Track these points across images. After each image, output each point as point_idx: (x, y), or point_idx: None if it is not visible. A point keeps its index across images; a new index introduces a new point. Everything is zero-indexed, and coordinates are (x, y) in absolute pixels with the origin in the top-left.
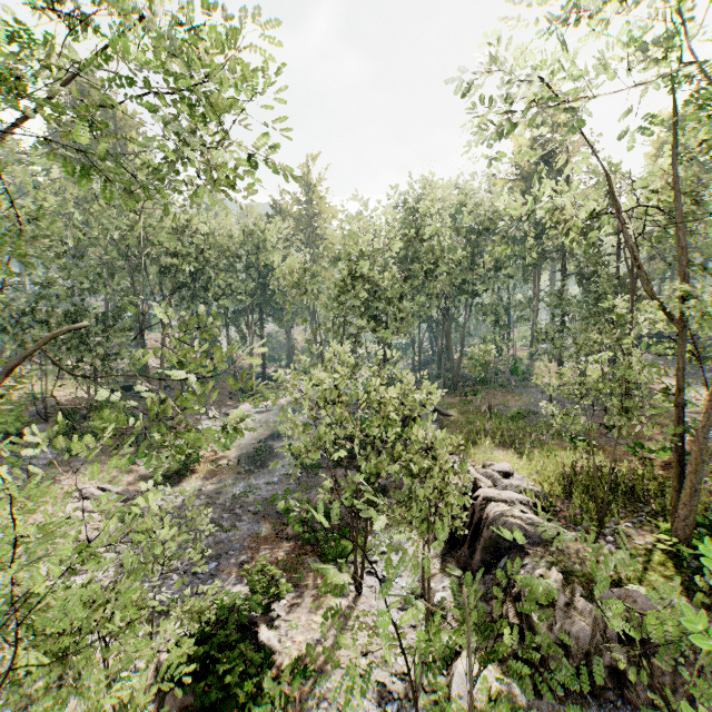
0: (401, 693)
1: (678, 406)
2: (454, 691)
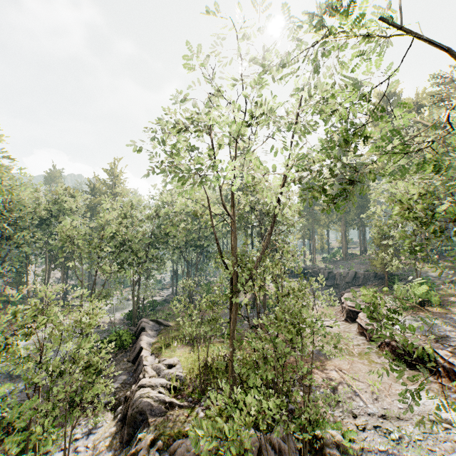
0: None
1: (230, 318)
2: None
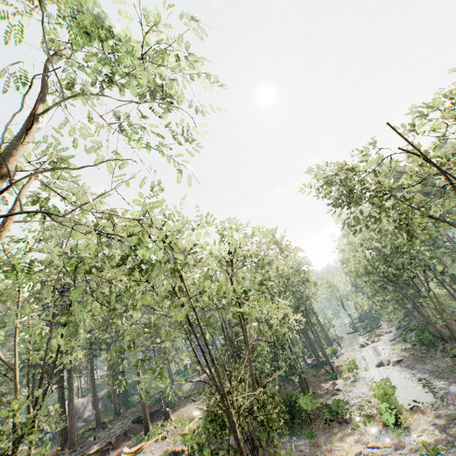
0: None
1: None
2: None
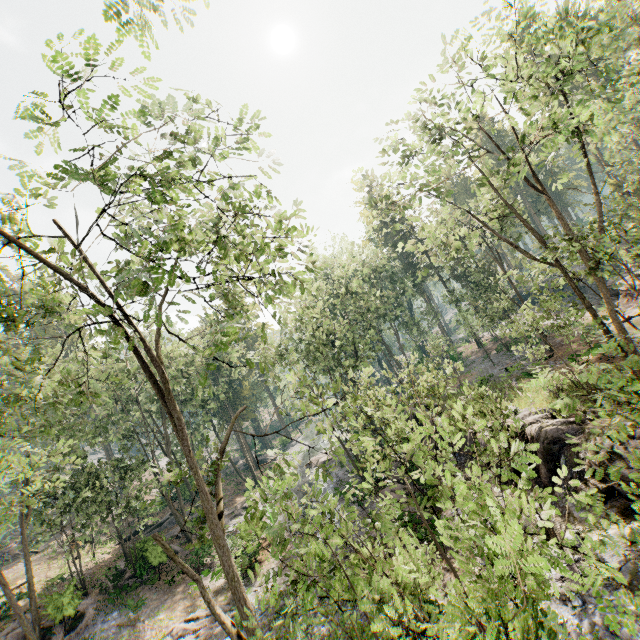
0: (573, 589)
1: (589, 308)
2: (605, 556)
